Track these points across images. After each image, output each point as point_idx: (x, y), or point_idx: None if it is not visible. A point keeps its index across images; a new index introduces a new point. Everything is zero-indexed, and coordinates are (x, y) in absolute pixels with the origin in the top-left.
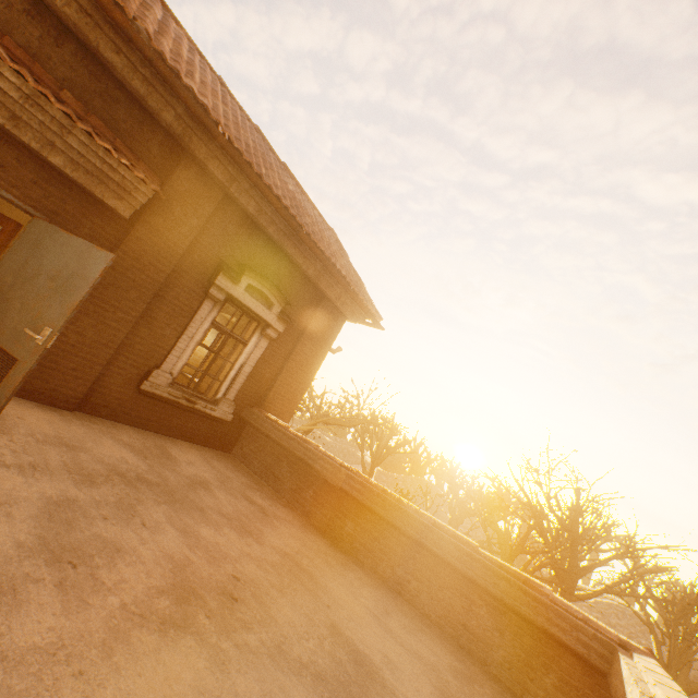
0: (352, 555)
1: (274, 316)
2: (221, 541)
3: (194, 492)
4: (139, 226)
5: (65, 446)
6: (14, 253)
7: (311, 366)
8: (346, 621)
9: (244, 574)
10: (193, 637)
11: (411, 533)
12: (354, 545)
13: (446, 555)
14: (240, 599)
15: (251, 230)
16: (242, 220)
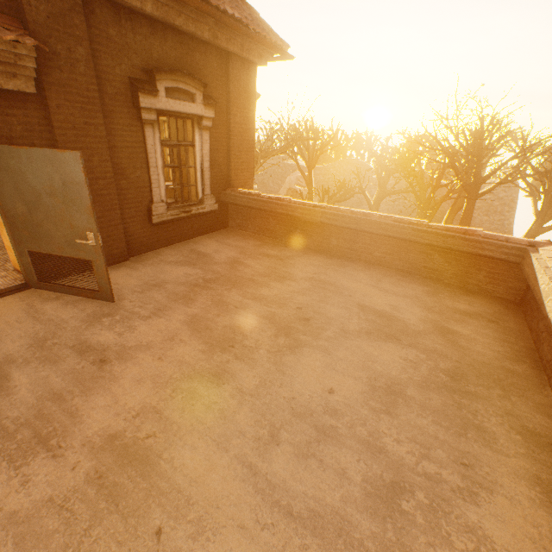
0: (342, 256)
1: (201, 107)
2: (276, 292)
3: (237, 271)
4: (48, 93)
5: (155, 287)
6: (1, 186)
7: (248, 133)
8: (363, 298)
9: (301, 304)
10: (306, 347)
11: (380, 233)
12: (342, 251)
13: (408, 237)
14: (310, 318)
15: (129, 21)
16: (115, 14)
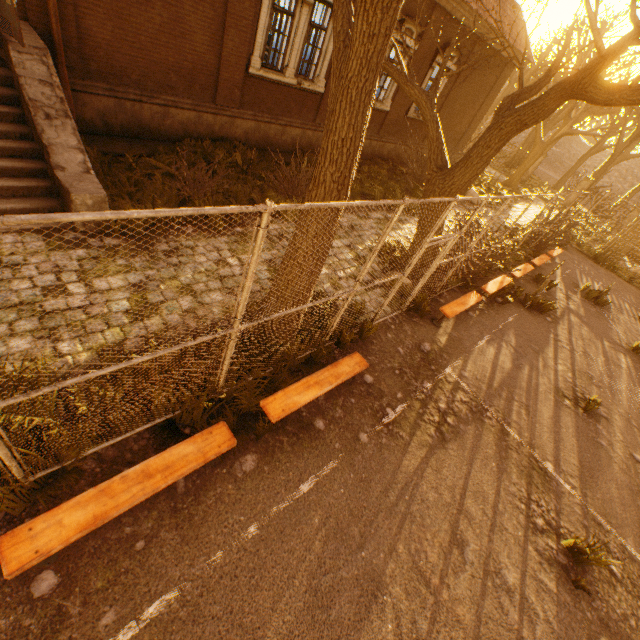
0: None
1: None
2: None
3: None
4: None
5: None
6: None
7: None
8: None
9: None
10: None
11: None
12: None
13: None
14: None
15: None
16: None
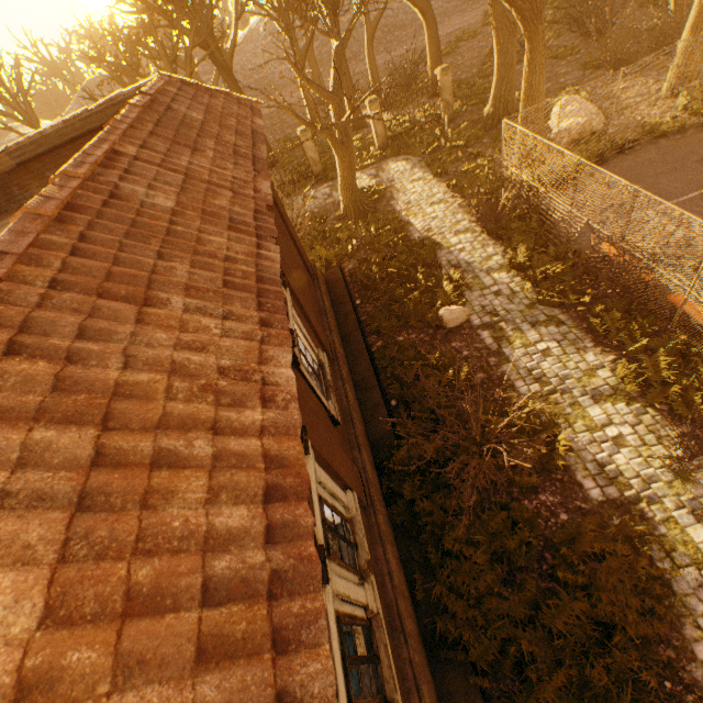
0: None
1: None
2: None
3: None
4: None
5: None
6: None
7: None
8: None
9: None
10: None
11: (66, 141)
12: None
13: (85, 130)
14: None
15: None
16: None
